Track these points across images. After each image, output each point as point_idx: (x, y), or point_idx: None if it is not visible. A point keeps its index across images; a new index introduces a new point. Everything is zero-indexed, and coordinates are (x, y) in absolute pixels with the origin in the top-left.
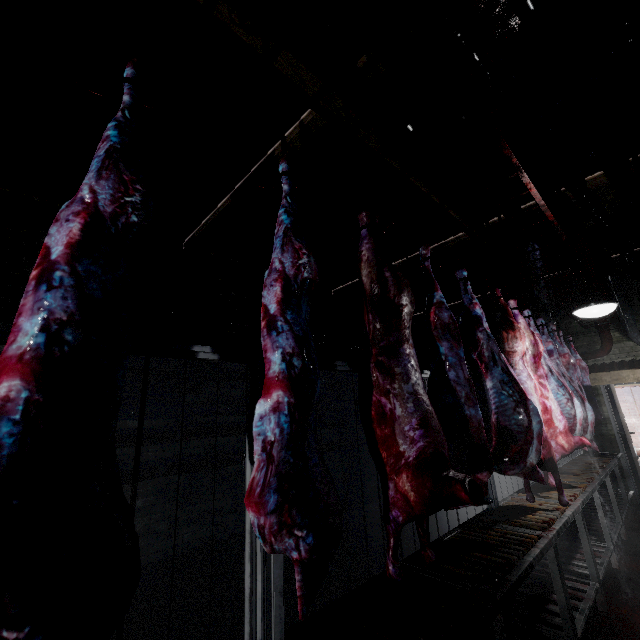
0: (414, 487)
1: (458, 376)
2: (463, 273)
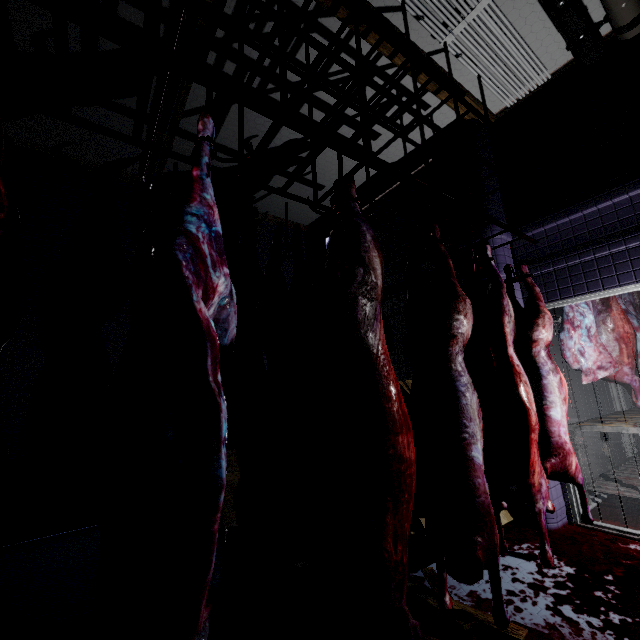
0: None
1: None
2: None
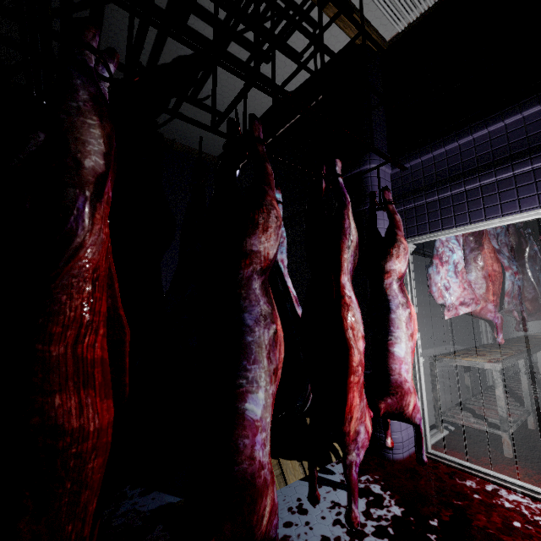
0: (534, 306)
1: (535, 275)
2: (529, 230)
